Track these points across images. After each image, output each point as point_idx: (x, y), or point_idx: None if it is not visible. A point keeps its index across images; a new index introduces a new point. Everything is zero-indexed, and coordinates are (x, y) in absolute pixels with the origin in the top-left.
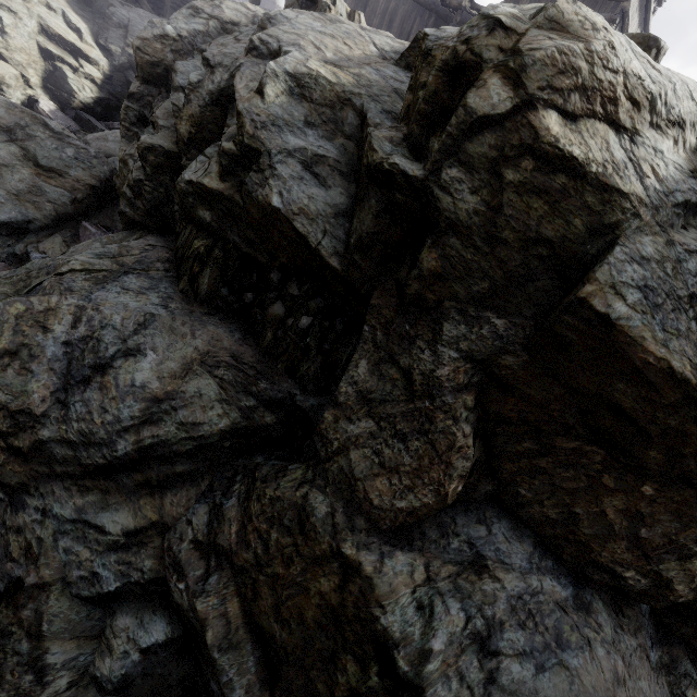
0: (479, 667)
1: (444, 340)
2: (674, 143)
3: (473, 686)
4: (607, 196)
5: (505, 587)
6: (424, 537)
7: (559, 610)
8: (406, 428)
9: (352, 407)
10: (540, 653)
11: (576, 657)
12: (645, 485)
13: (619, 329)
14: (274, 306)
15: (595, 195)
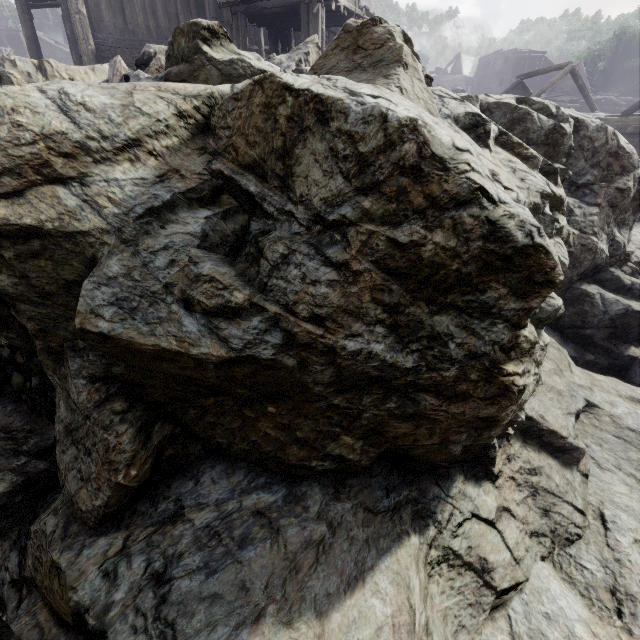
0: (154, 596)
1: (73, 374)
2: (133, 162)
3: (147, 612)
4: (74, 240)
5: (195, 524)
6: (134, 514)
7: (254, 517)
8: (89, 444)
9: (63, 441)
10: (217, 561)
11: (255, 549)
12: (268, 407)
13: (116, 338)
14: (14, 378)
15: (68, 242)
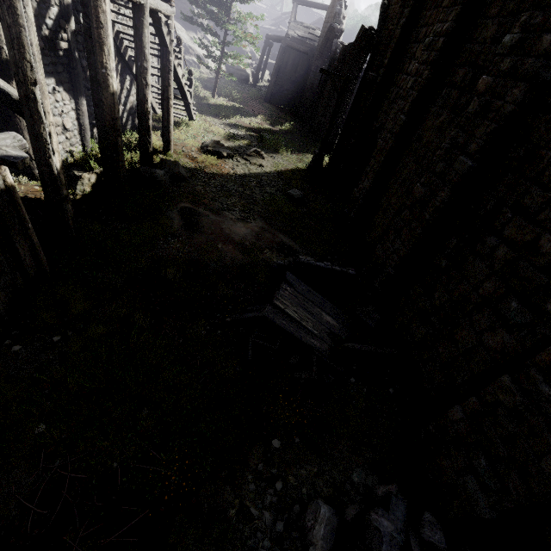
0: None
1: None
2: None
3: None
4: None
5: None
6: None
7: None
8: None
9: None
10: None
11: None
12: None
13: None
14: None
15: None
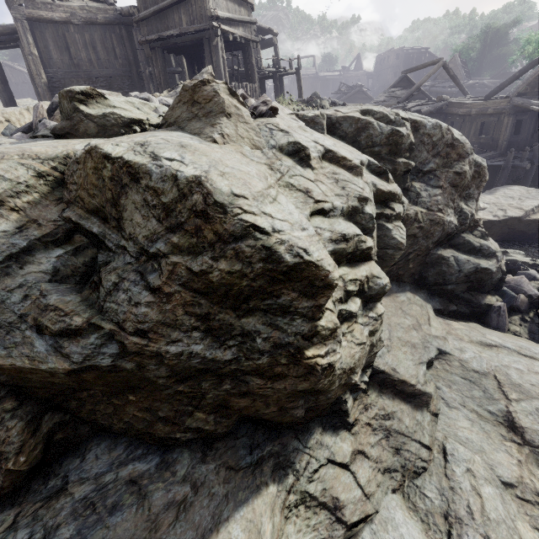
0: None
1: None
2: None
3: None
4: None
5: (75, 497)
6: (28, 492)
7: (127, 486)
8: None
9: None
10: (89, 528)
11: (123, 514)
12: (129, 396)
13: None
14: None
15: None
